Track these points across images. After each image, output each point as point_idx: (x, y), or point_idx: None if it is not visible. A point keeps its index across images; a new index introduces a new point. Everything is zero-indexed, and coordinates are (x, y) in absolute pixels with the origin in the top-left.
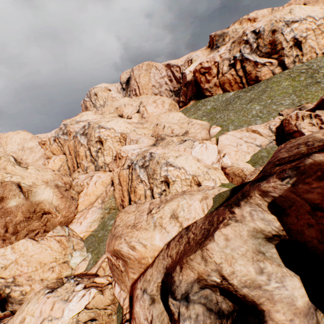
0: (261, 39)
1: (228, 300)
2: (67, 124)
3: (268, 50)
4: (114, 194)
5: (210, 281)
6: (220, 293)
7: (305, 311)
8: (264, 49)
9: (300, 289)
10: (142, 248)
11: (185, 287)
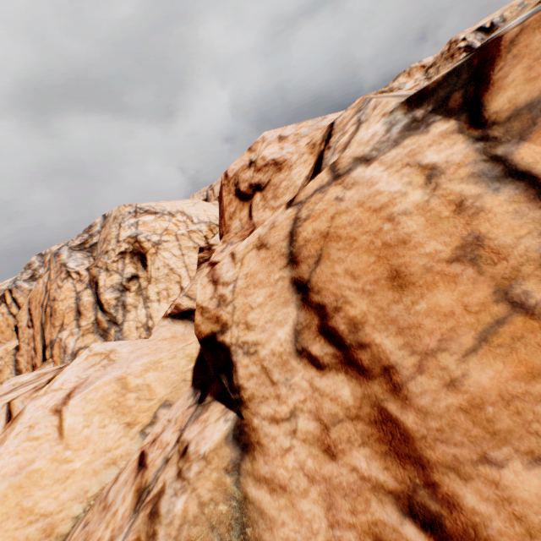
0: None
1: None
2: (48, 253)
3: None
4: (246, 500)
5: None
6: None
7: None
8: None
9: None
10: None
11: None
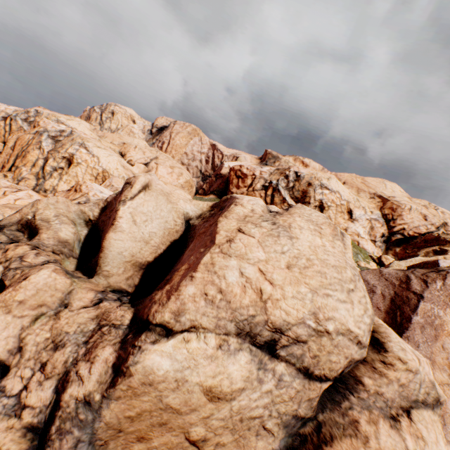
0: (299, 183)
1: (29, 240)
2: (41, 113)
3: (299, 196)
4: None
5: (26, 218)
6: (29, 237)
7: (61, 240)
8: (296, 193)
9: (70, 232)
10: (1, 218)
11: (6, 223)
